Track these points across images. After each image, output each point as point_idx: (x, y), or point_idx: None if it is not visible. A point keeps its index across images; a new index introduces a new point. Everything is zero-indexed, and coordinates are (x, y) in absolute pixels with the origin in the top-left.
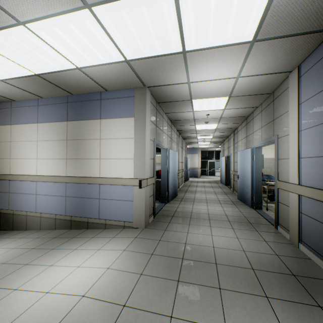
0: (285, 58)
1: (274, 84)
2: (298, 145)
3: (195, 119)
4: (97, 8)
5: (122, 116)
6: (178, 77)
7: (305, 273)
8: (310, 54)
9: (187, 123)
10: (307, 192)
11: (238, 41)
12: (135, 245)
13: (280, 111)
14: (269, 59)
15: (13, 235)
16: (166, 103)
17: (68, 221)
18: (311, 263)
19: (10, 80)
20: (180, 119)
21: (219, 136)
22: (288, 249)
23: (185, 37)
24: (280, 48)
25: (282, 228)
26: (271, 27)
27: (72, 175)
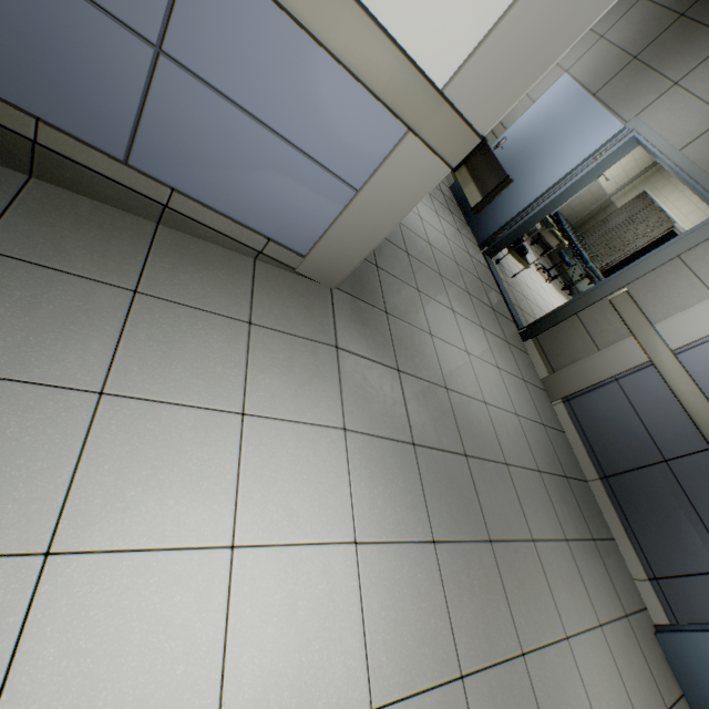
0: None
1: None
2: None
3: None
4: None
5: None
6: None
7: (570, 470)
8: None
9: None
10: (680, 383)
11: None
12: (356, 396)
13: None
14: None
15: None
16: None
17: None
18: (568, 444)
19: None
20: None
21: None
22: (546, 407)
23: None
24: None
25: (537, 351)
26: None
27: None
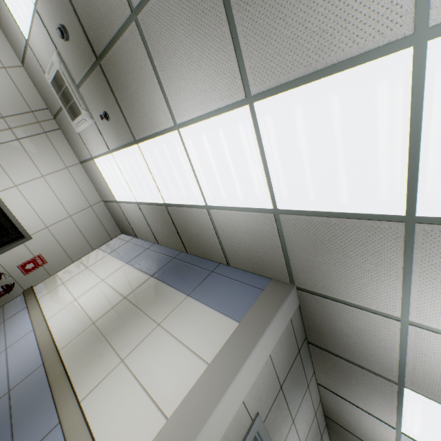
0: None
1: None
2: None
3: None
4: (260, 102)
5: (221, 308)
6: (375, 290)
7: None
8: None
9: None
10: None
11: None
12: None
13: None
14: None
15: None
16: (326, 352)
17: None
18: None
19: (144, 205)
20: (352, 429)
21: None
22: None
23: (422, 174)
24: None
25: None
26: None
27: (64, 356)
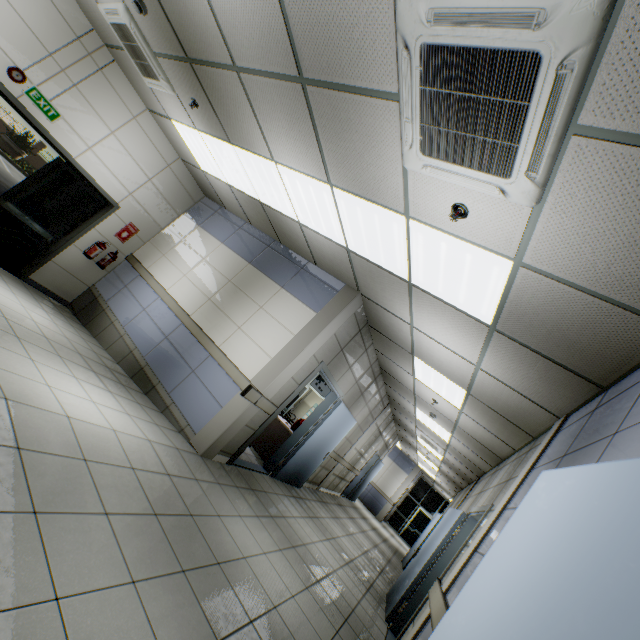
0: (542, 385)
1: (536, 422)
2: (488, 527)
3: (416, 395)
4: (337, 190)
5: (306, 302)
6: (399, 308)
7: None
8: (581, 407)
9: (403, 393)
10: (437, 605)
11: (473, 314)
12: (166, 450)
13: (520, 470)
14: (519, 371)
15: (80, 329)
16: (379, 333)
17: (139, 367)
18: None
19: (236, 190)
20: (394, 376)
21: (455, 467)
22: None
23: (412, 267)
24: (531, 363)
25: None
26: (513, 325)
27: (196, 321)
